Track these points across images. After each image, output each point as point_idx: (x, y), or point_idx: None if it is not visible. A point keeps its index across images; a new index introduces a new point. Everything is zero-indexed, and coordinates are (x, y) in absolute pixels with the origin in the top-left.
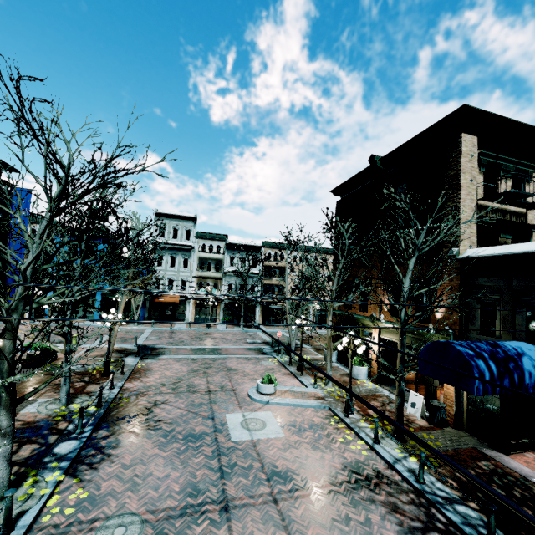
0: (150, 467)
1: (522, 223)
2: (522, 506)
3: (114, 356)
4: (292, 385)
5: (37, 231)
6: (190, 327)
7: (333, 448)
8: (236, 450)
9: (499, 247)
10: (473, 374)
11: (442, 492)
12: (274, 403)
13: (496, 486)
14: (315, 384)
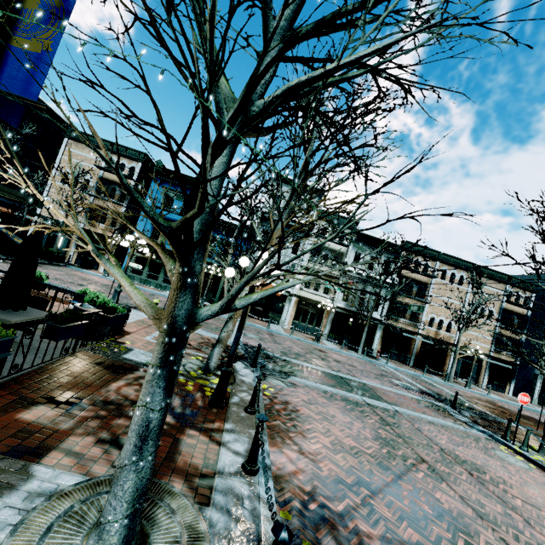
0: None
1: None
2: None
3: None
4: None
5: (136, 170)
6: (292, 333)
7: None
8: None
9: None
10: None
11: None
12: None
13: None
14: None
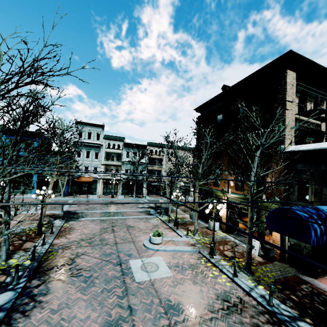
0: (73, 310)
1: (319, 130)
2: None
3: (45, 220)
4: (172, 236)
5: None
6: (100, 197)
7: (207, 282)
8: (139, 289)
9: (312, 144)
10: (310, 231)
11: (286, 312)
12: (162, 250)
13: (317, 303)
14: (187, 235)
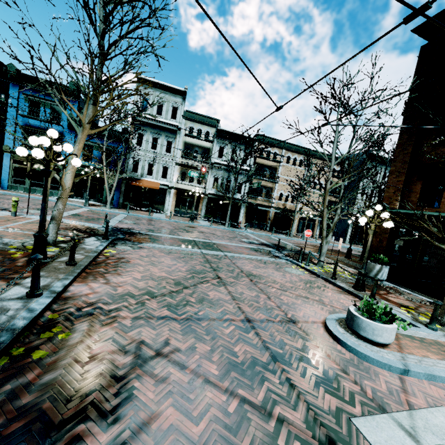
0: None
1: None
2: None
3: (68, 234)
4: None
5: None
6: (170, 217)
7: None
8: None
9: None
10: None
11: None
12: (422, 374)
13: None
14: (434, 324)
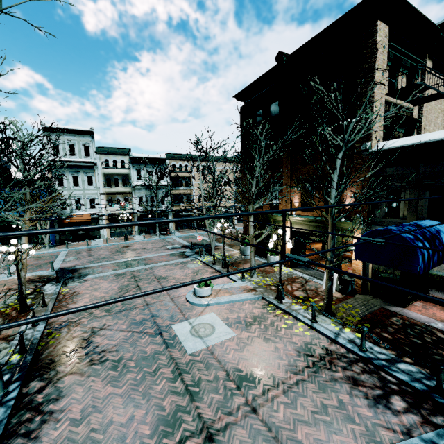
0: (107, 414)
1: (412, 118)
2: (437, 350)
3: (29, 287)
4: (222, 283)
5: None
6: (107, 242)
7: (282, 336)
8: (195, 363)
9: (409, 137)
10: (417, 256)
11: (382, 355)
12: (214, 303)
13: (412, 337)
14: (243, 278)
